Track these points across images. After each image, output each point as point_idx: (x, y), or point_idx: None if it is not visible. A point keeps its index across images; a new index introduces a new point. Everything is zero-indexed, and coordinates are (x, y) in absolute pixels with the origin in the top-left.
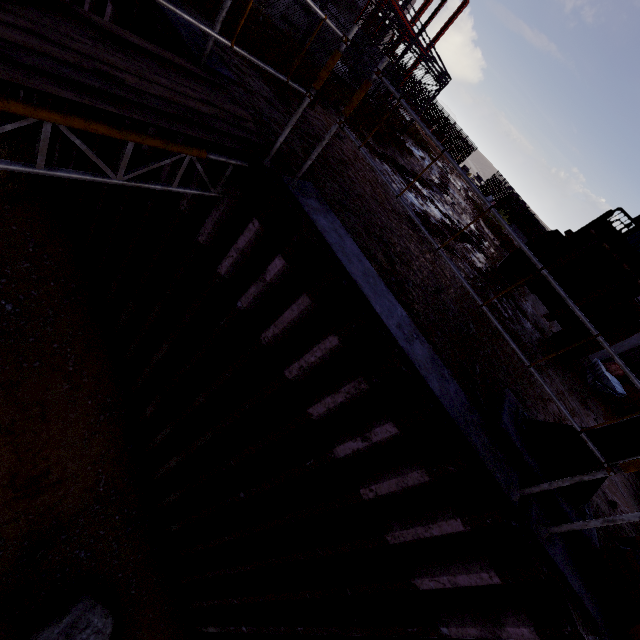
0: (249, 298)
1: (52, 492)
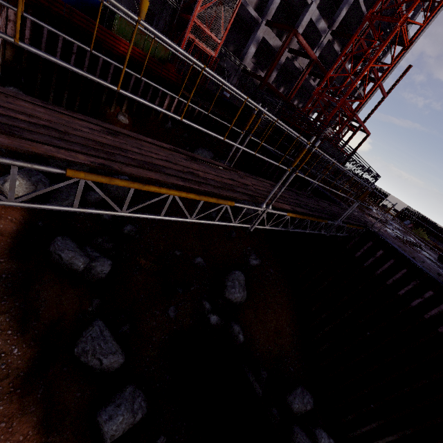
0: (369, 262)
1: (283, 338)
